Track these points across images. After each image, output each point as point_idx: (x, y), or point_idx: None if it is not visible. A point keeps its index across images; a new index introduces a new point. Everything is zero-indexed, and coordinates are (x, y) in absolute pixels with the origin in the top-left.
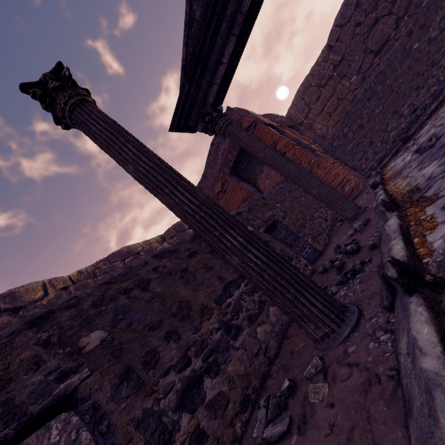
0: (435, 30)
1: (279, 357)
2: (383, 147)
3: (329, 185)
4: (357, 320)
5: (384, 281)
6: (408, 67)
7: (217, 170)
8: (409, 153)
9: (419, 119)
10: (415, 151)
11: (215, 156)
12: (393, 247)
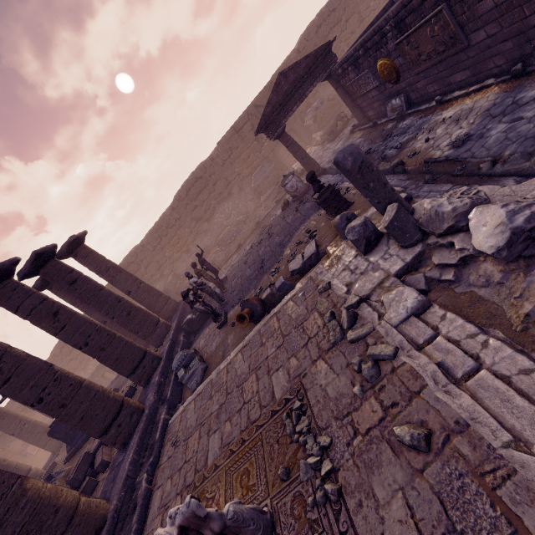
0: None
1: None
2: None
3: None
4: None
5: None
6: None
7: None
8: None
9: None
10: None
11: None
12: None
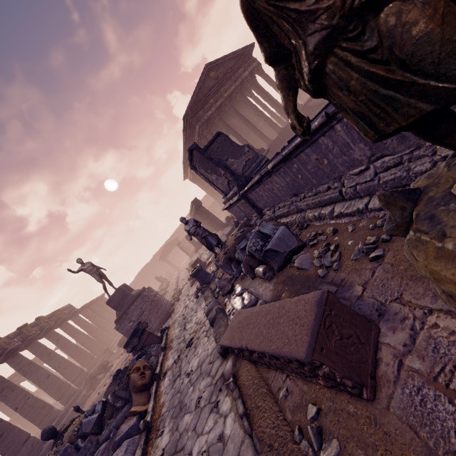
0: None
1: None
2: None
3: None
4: None
5: None
6: None
7: None
8: None
9: None
10: None
11: None
12: None
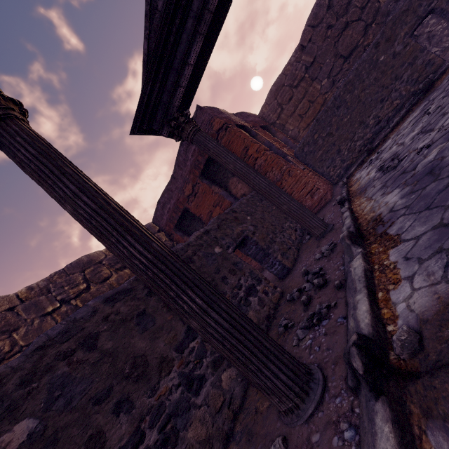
0: (400, 45)
1: (244, 411)
2: (350, 155)
3: (300, 193)
4: (321, 394)
5: (350, 366)
6: (374, 79)
7: (188, 171)
8: (373, 168)
9: (383, 131)
10: (379, 168)
11: (185, 157)
12: (359, 306)
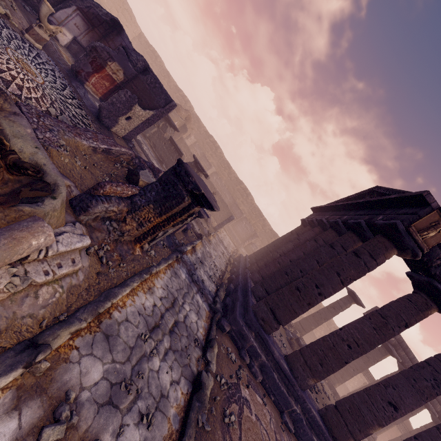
0: None
1: None
2: None
3: None
4: None
5: None
6: None
7: None
8: None
9: None
10: None
11: None
12: None
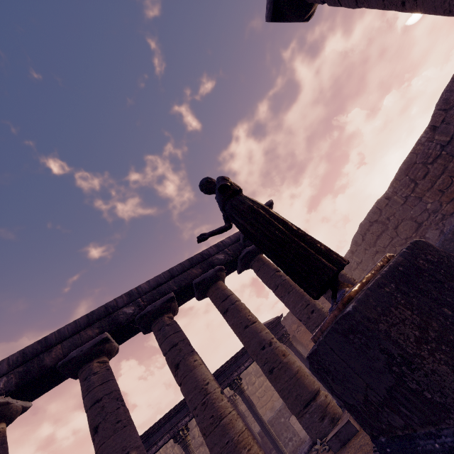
0: None
1: None
2: None
3: None
4: None
5: None
6: None
7: None
8: None
9: None
10: None
11: None
12: None
